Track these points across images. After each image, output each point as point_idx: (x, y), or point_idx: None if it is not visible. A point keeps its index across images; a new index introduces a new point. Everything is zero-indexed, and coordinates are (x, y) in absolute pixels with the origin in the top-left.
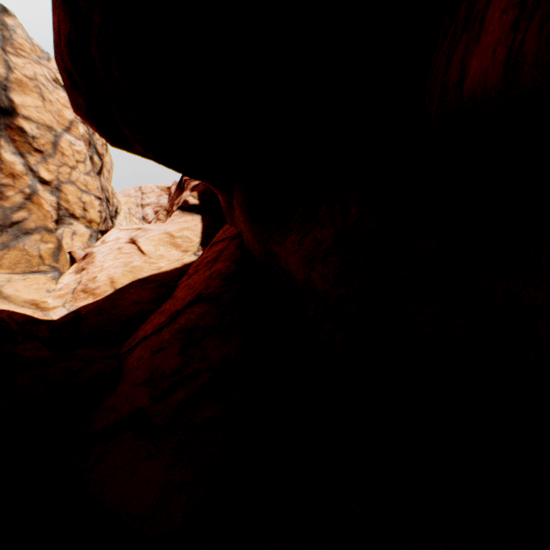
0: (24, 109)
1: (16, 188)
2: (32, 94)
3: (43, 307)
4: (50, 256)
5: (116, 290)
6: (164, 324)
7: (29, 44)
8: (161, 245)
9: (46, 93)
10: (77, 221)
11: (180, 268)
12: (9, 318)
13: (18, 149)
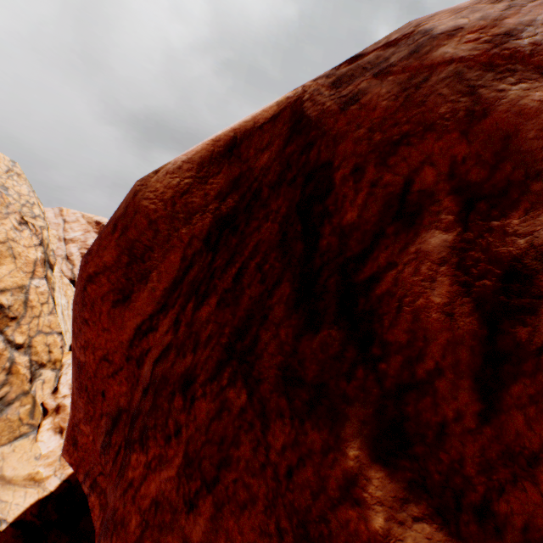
0: (1, 282)
1: None
2: (6, 261)
3: (39, 479)
4: (27, 415)
5: None
6: None
7: None
8: None
9: (16, 247)
10: (45, 368)
11: None
12: (32, 516)
13: None
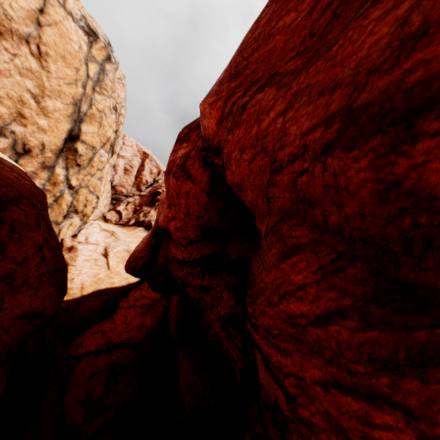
0: (85, 135)
1: (52, 193)
2: (95, 124)
3: None
4: None
5: (82, 296)
6: (103, 348)
7: (112, 83)
8: (122, 262)
9: (104, 120)
10: (77, 214)
11: (125, 286)
12: None
13: (67, 164)
